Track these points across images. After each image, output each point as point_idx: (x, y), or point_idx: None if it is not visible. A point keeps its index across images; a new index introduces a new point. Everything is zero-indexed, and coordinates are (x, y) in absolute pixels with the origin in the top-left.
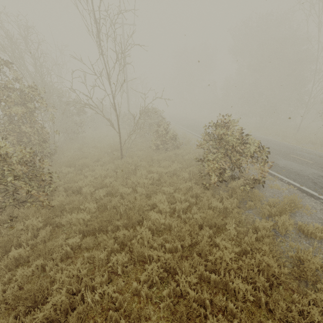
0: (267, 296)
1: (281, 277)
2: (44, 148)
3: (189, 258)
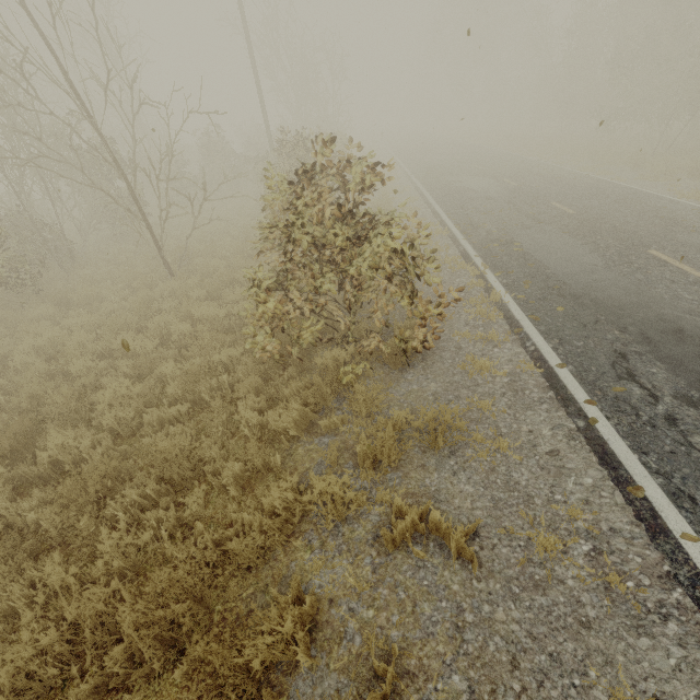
0: (125, 693)
1: (154, 664)
2: None
3: (41, 556)
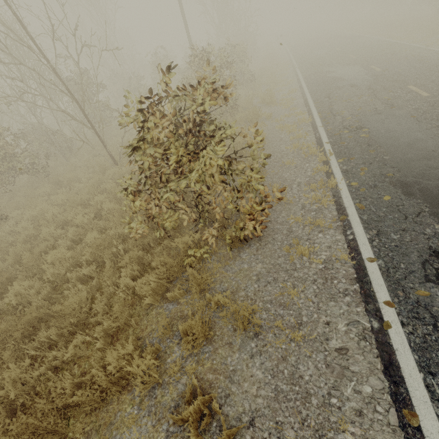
0: None
1: None
2: (15, 165)
3: None
